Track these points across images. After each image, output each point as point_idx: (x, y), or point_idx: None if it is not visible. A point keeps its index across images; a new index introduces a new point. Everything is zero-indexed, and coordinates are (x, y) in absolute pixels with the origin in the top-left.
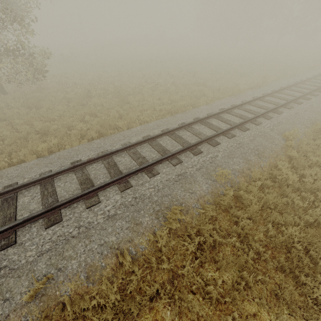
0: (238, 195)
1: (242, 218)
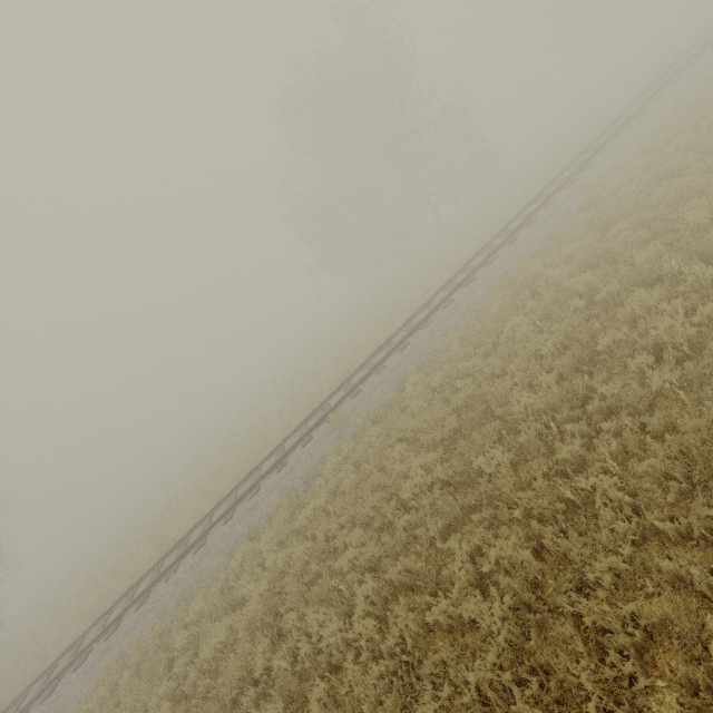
0: None
1: None
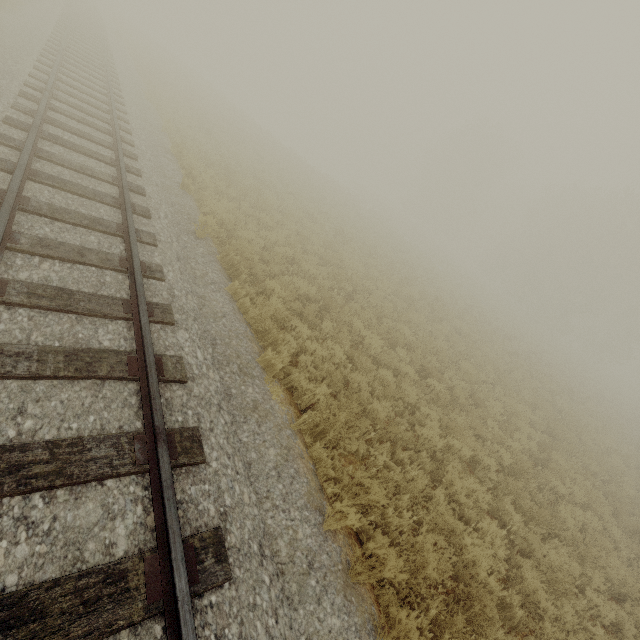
0: None
1: None
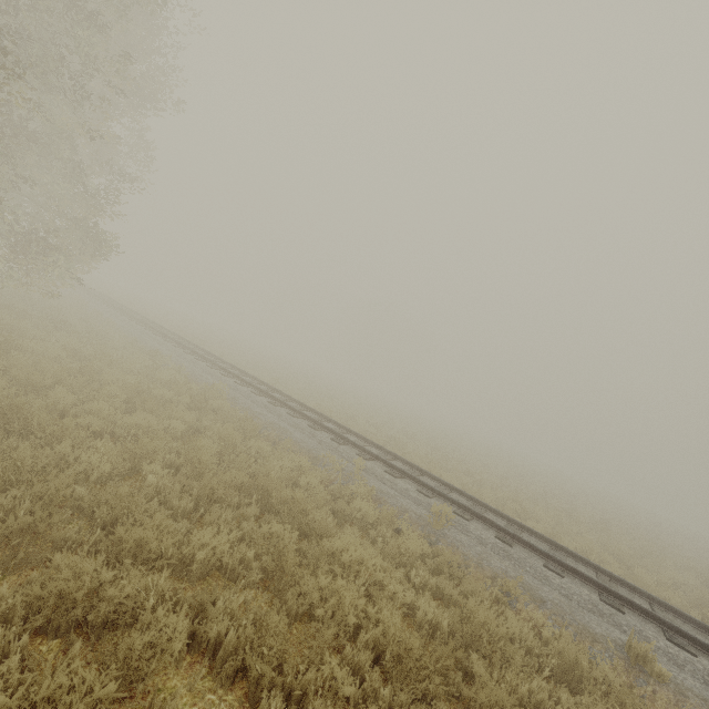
0: None
1: None
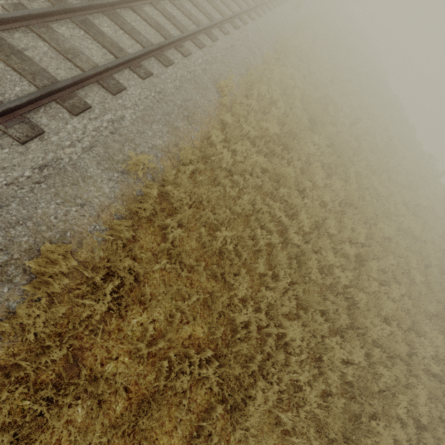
0: (164, 192)
1: (171, 227)
